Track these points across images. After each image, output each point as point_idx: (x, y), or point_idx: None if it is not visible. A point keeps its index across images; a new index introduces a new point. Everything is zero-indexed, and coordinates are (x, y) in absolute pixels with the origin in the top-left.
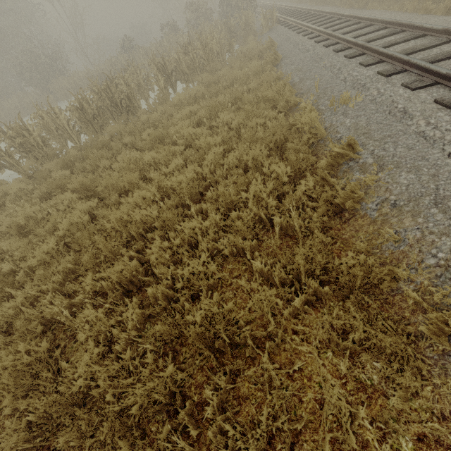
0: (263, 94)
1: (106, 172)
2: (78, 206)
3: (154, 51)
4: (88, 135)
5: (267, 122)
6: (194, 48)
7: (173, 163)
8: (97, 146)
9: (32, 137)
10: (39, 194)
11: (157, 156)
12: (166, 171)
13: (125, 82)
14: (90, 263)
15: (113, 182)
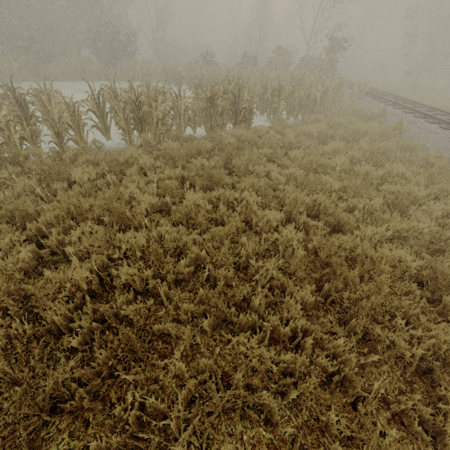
0: (431, 160)
1: (266, 180)
2: (270, 213)
3: (236, 74)
4: (193, 128)
5: (449, 190)
6: (304, 88)
7: (374, 201)
8: (234, 146)
9: (159, 110)
10: (167, 176)
11: (335, 185)
12: (361, 207)
13: (249, 92)
14: (368, 309)
15: (302, 198)
